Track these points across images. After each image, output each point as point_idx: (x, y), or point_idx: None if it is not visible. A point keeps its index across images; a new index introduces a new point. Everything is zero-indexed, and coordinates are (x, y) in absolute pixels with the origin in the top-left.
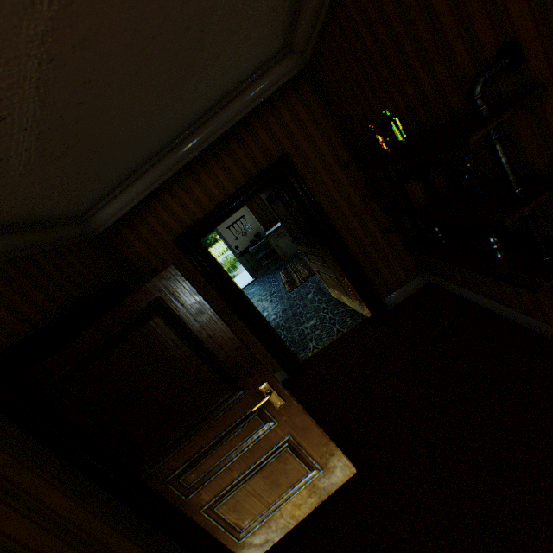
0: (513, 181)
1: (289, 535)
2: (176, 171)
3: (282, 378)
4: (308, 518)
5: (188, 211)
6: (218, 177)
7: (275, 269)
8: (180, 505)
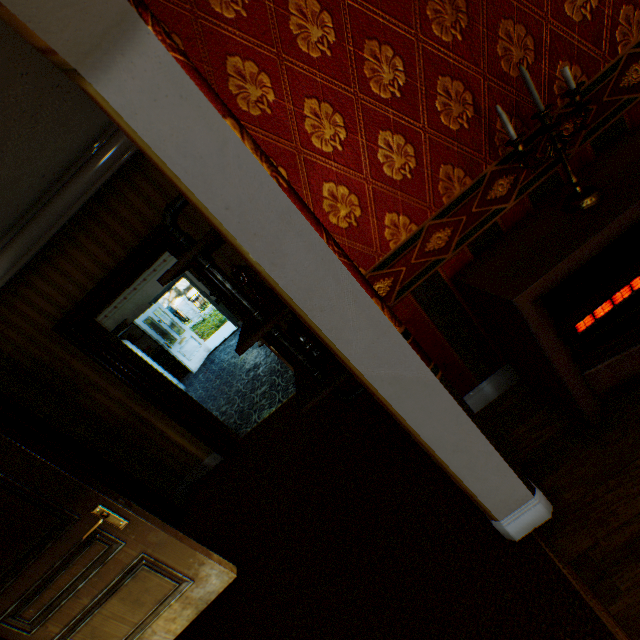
0: (247, 305)
1: None
2: (37, 251)
3: (217, 459)
4: (186, 630)
5: (66, 292)
6: (93, 252)
7: None
8: None
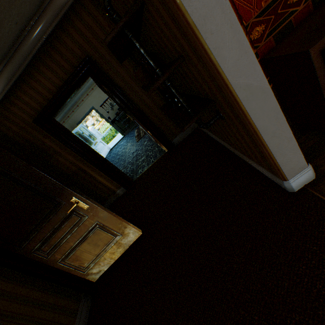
0: (153, 64)
1: (111, 266)
2: (18, 75)
3: (123, 191)
4: (119, 258)
5: (37, 101)
6: (49, 76)
7: (133, 128)
8: (45, 262)
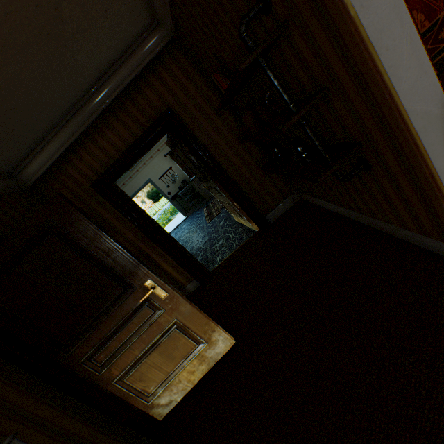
0: (287, 98)
1: (187, 395)
2: (84, 129)
3: (195, 286)
4: (201, 380)
5: (100, 161)
6: (119, 131)
7: (200, 207)
8: (95, 379)
